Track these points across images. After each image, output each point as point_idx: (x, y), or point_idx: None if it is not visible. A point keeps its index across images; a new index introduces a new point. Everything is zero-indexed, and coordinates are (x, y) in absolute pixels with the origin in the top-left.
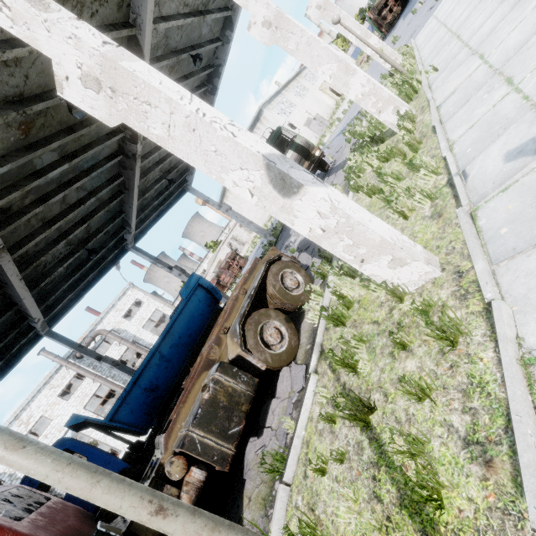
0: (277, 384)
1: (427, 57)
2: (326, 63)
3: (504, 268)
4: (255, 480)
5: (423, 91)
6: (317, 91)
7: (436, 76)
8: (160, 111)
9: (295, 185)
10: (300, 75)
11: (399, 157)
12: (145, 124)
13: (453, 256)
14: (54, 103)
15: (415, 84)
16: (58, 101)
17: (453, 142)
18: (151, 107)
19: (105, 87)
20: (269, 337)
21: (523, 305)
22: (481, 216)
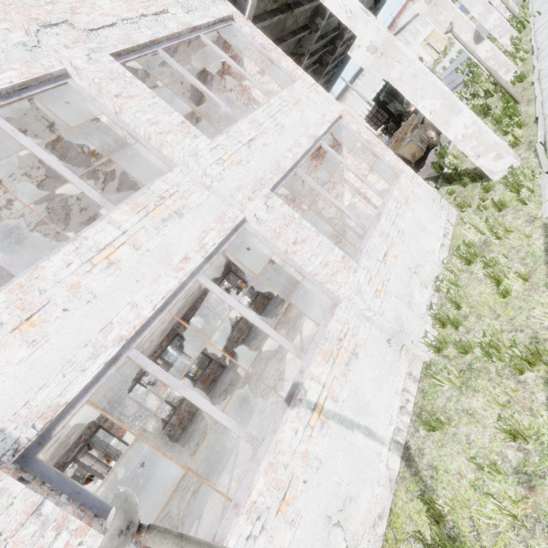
0: (428, 157)
1: (537, 8)
2: (478, 6)
3: (541, 62)
4: (424, 172)
5: (529, 27)
6: (419, 47)
7: (539, 18)
8: (447, 12)
9: (482, 39)
10: (404, 29)
11: (508, 57)
12: (438, 17)
13: (527, 69)
14: (333, 19)
15: (525, 23)
16: (334, 18)
17: (538, 42)
18: (444, 11)
19: (432, 4)
20: (429, 134)
21: (543, 64)
22: (540, 56)
